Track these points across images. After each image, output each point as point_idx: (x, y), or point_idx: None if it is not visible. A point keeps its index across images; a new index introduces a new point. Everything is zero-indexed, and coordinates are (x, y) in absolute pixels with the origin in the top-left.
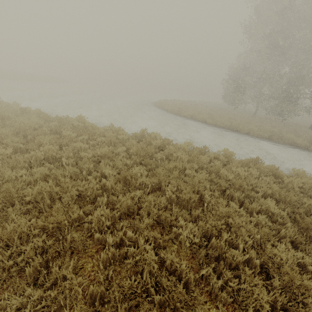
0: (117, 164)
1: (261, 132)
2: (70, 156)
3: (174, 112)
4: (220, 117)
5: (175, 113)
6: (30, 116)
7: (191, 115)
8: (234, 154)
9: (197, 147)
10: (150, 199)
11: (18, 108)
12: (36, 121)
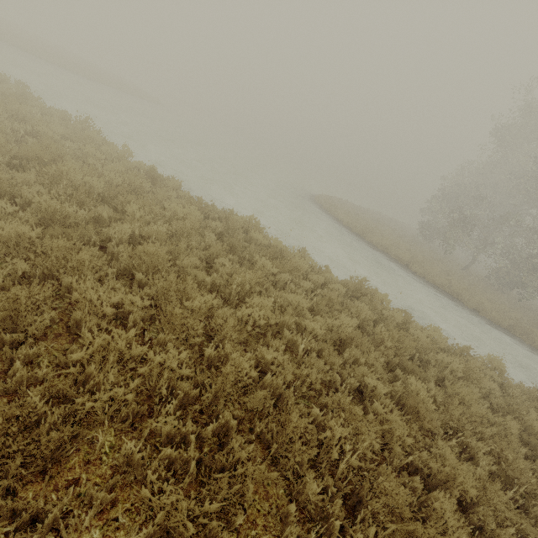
0: (371, 363)
1: (498, 316)
2: (290, 322)
3: (354, 230)
4: (425, 262)
5: (355, 233)
6: (167, 192)
7: (383, 245)
8: (502, 368)
9: (446, 338)
10: (499, 486)
11: (138, 164)
12: (196, 214)
